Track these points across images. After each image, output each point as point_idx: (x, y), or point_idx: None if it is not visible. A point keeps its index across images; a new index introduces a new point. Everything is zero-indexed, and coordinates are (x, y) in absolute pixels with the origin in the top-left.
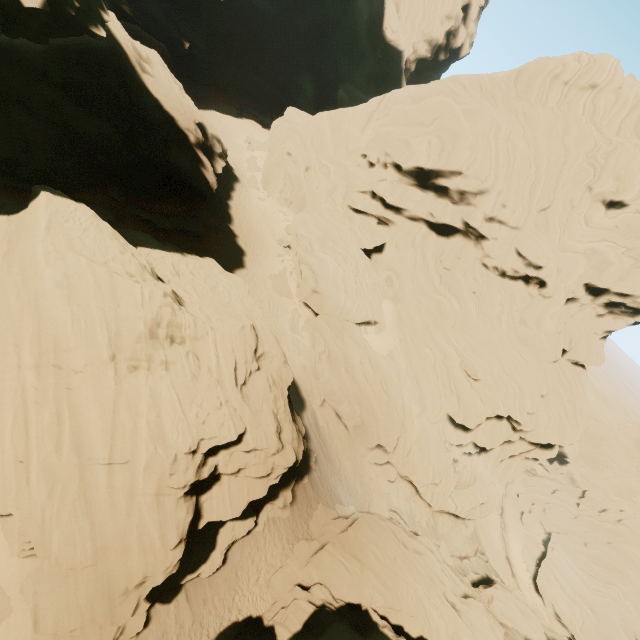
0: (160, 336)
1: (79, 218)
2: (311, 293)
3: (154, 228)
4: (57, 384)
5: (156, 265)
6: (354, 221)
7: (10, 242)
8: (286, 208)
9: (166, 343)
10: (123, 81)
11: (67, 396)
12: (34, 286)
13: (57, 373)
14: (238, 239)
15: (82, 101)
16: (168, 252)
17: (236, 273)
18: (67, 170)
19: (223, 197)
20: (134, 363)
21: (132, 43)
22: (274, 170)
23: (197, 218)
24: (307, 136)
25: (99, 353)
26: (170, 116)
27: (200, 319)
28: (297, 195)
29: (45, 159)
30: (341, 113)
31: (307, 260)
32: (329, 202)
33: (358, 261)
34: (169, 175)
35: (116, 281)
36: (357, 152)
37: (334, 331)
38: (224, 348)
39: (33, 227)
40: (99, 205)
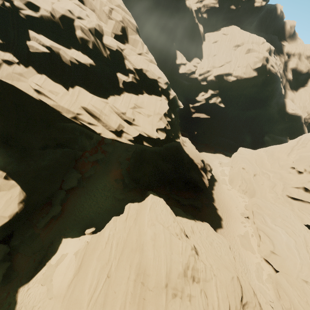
0: (188, 275)
1: (160, 205)
2: (270, 253)
3: (180, 204)
4: (140, 294)
5: (184, 226)
6: (293, 205)
7: (137, 214)
8: (243, 194)
9: (190, 280)
10: (177, 150)
11: (142, 303)
12: (143, 238)
13: (141, 287)
14: (218, 211)
15: (163, 158)
16: (189, 219)
17: (218, 231)
18: (154, 181)
19: (210, 189)
20: (175, 291)
21: (181, 138)
22: (235, 176)
23: (198, 199)
24: (252, 159)
25: (161, 281)
26: (191, 159)
27: (208, 267)
28: (249, 188)
29: (148, 177)
30: (272, 148)
31: (263, 228)
32: (272, 192)
33: (304, 234)
34: (189, 181)
35: (172, 238)
36: (287, 166)
37: (295, 290)
38: (221, 292)
39: (145, 208)
40: (161, 193)
